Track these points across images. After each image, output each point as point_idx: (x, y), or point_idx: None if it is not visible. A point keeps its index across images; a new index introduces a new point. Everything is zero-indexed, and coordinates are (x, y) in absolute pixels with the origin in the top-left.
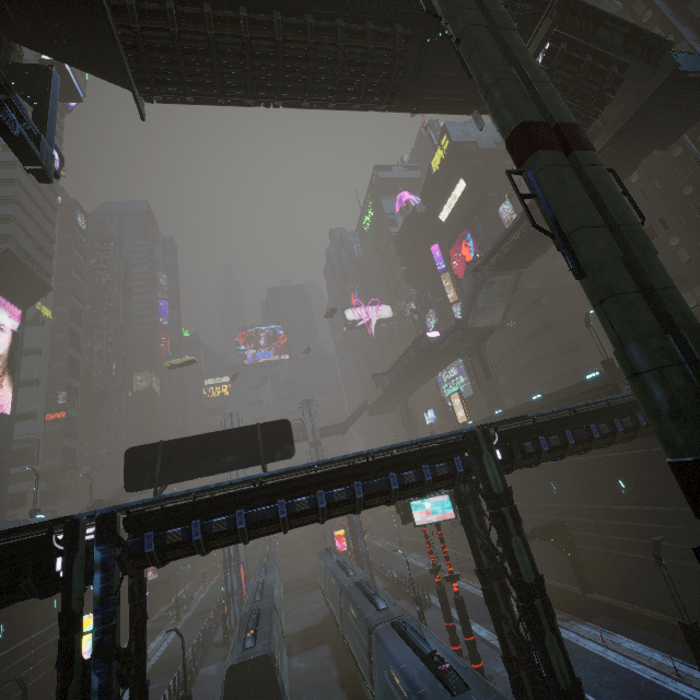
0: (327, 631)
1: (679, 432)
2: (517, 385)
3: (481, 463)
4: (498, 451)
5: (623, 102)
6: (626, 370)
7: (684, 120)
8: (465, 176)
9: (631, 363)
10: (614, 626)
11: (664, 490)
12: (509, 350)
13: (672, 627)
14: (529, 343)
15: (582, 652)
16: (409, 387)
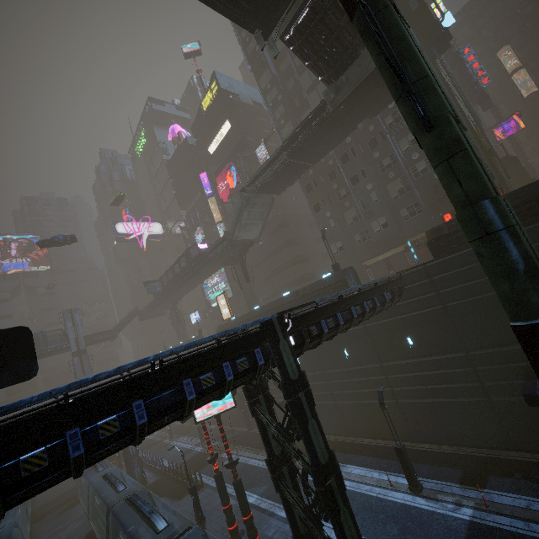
0: None
1: (537, 292)
2: (266, 287)
3: (279, 351)
4: (291, 337)
5: (361, 66)
6: (475, 231)
7: (386, 99)
8: (230, 119)
9: (483, 222)
10: (343, 458)
11: (373, 353)
12: (260, 261)
13: (376, 447)
14: (276, 256)
15: None
16: (179, 293)
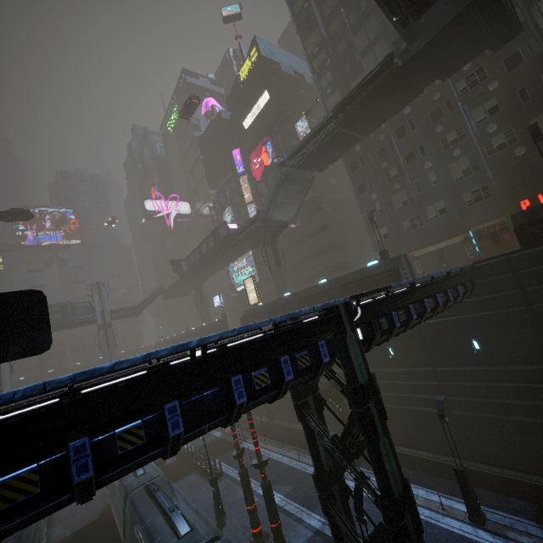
0: (106, 527)
1: None
2: (296, 274)
3: (345, 346)
4: (358, 329)
5: (448, 3)
6: None
7: (467, 53)
8: (269, 89)
9: None
10: None
11: (425, 354)
12: (291, 246)
13: (419, 460)
14: (309, 241)
15: (365, 501)
16: (205, 274)
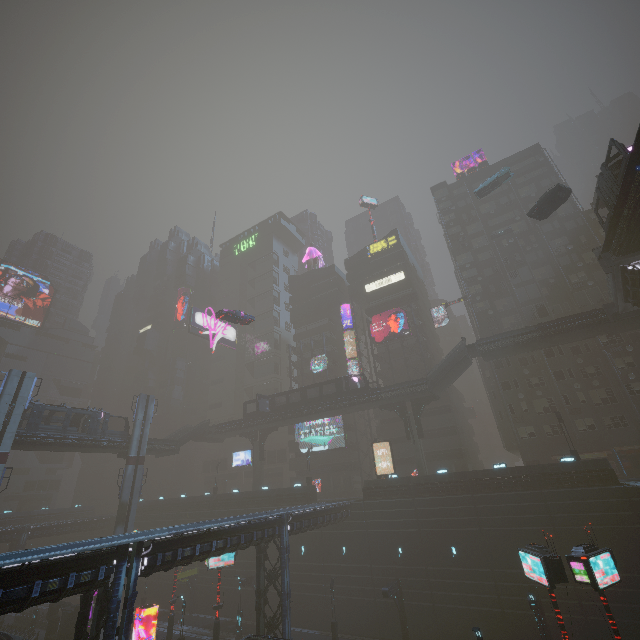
0: None
1: None
2: (405, 450)
3: None
4: None
5: None
6: None
7: (633, 327)
8: (405, 272)
9: None
10: None
11: None
12: (397, 417)
13: None
14: (431, 417)
15: None
16: (287, 421)
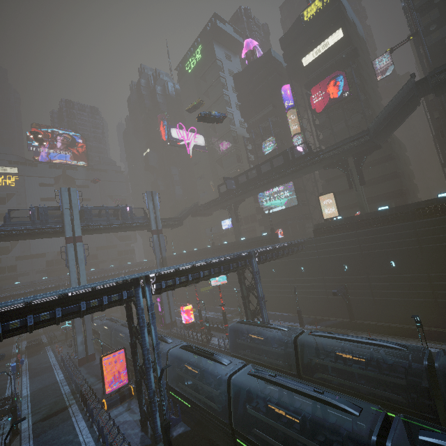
0: None
1: None
2: (348, 198)
3: None
4: None
5: None
6: None
7: None
8: (343, 28)
9: None
10: None
11: None
12: (340, 174)
13: None
14: (372, 168)
15: None
16: (250, 193)
